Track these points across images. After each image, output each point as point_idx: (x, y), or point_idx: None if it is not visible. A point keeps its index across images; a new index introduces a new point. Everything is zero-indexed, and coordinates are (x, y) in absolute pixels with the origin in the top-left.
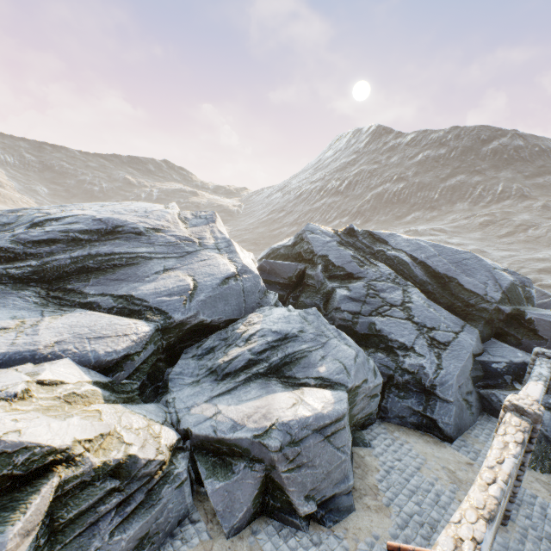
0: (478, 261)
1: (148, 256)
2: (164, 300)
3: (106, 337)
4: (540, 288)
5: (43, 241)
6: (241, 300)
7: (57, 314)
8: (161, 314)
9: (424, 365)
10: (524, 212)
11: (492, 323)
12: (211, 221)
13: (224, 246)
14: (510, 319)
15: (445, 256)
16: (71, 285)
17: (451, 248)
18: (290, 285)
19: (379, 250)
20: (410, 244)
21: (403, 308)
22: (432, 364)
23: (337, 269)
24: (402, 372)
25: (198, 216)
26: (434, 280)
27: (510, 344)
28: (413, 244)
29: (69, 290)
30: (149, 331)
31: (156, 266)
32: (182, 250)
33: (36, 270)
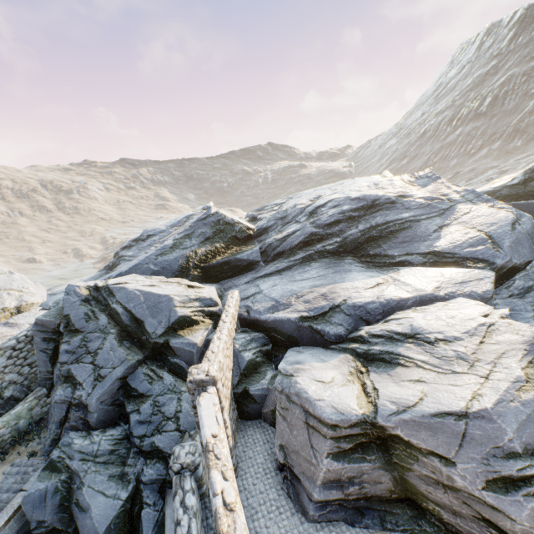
0: None
1: (414, 220)
2: (473, 251)
3: (468, 282)
4: None
5: (332, 223)
6: (529, 242)
7: (391, 272)
8: (481, 262)
9: None
10: None
11: None
12: (435, 178)
13: (472, 197)
14: None
15: None
16: (371, 251)
17: None
18: None
19: None
20: None
21: None
22: None
23: None
24: None
25: (417, 177)
26: None
27: None
28: None
29: (373, 255)
30: (493, 274)
31: (429, 226)
32: (437, 209)
33: (340, 245)
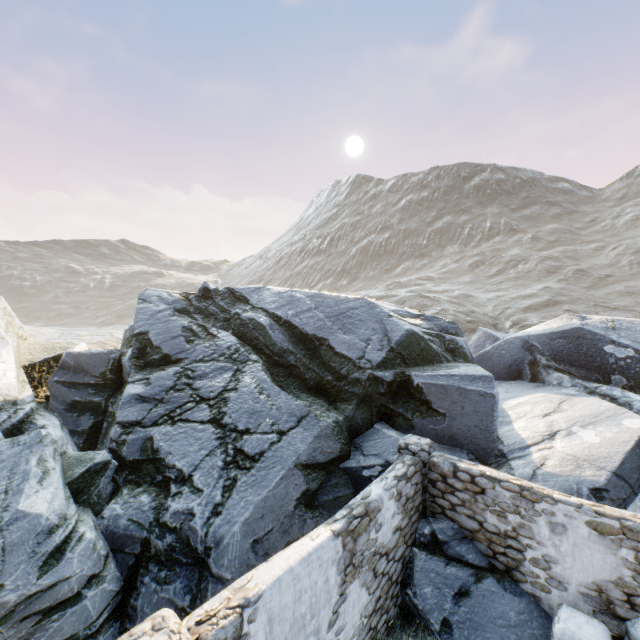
0: (370, 309)
1: None
2: None
3: None
4: (492, 332)
5: None
6: None
7: None
8: None
9: (194, 510)
10: (515, 246)
11: (371, 400)
12: None
13: None
14: (398, 390)
15: (324, 309)
16: None
17: (338, 296)
18: (108, 385)
19: (235, 312)
20: (279, 299)
21: (215, 402)
22: (207, 506)
23: (154, 350)
24: (161, 530)
25: None
26: (302, 345)
27: (401, 430)
28: (285, 297)
29: None
30: None
31: None
32: None
33: None
